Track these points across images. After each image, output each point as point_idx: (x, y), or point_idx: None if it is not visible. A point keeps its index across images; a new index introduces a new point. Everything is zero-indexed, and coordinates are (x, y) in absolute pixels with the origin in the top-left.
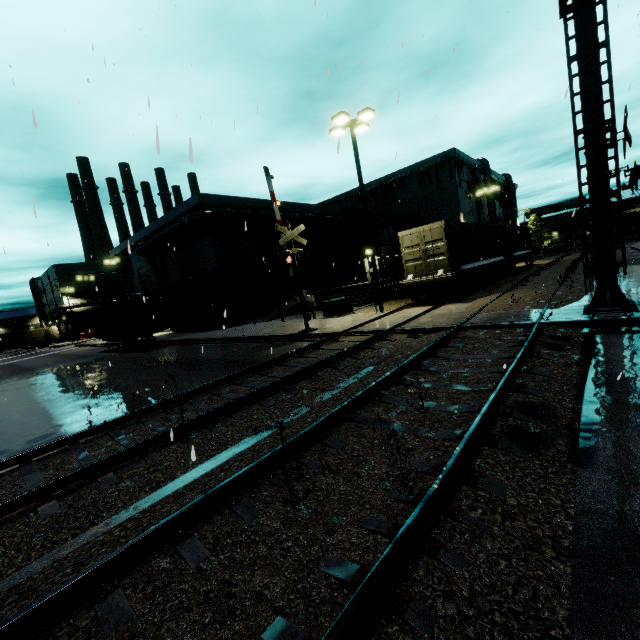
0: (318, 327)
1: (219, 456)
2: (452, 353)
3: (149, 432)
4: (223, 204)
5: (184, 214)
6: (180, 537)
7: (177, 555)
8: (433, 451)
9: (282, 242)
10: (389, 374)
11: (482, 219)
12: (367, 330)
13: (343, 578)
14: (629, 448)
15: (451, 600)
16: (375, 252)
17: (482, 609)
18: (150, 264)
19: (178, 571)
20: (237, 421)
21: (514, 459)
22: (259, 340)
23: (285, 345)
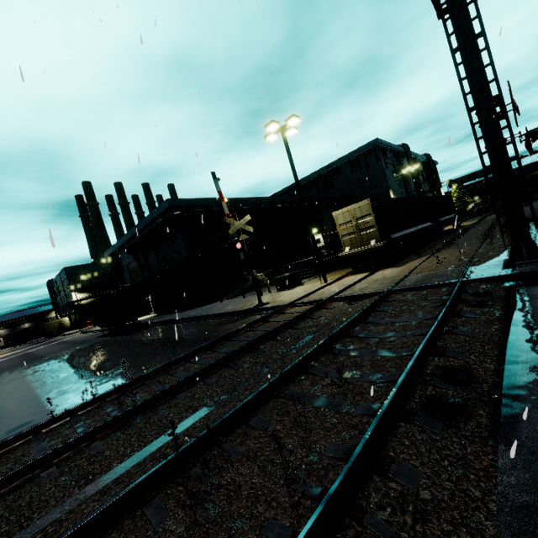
0: (270, 301)
1: (156, 442)
2: (381, 317)
3: (104, 417)
4: (188, 205)
5: (158, 217)
6: None
7: None
8: (350, 430)
9: (231, 232)
10: (319, 344)
11: (410, 193)
12: (310, 300)
13: None
14: None
15: None
16: (319, 230)
17: None
18: (135, 260)
19: None
20: (180, 402)
21: (431, 437)
22: (221, 316)
23: (241, 320)
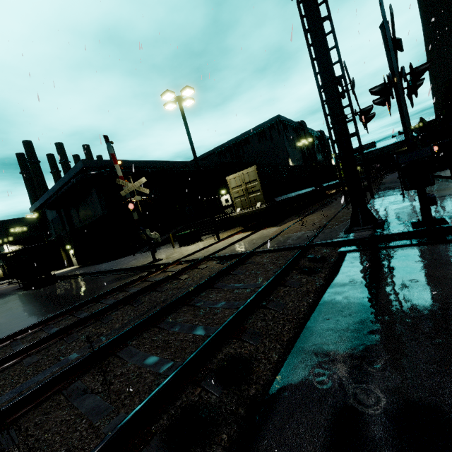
0: (166, 257)
1: None
2: (229, 282)
3: None
4: (104, 166)
5: (75, 176)
6: None
7: None
8: None
9: (124, 193)
10: (146, 318)
11: (306, 162)
12: (191, 259)
13: None
14: (290, 451)
15: None
16: (227, 192)
17: None
18: (59, 215)
19: None
20: None
21: None
22: (121, 272)
23: (133, 276)
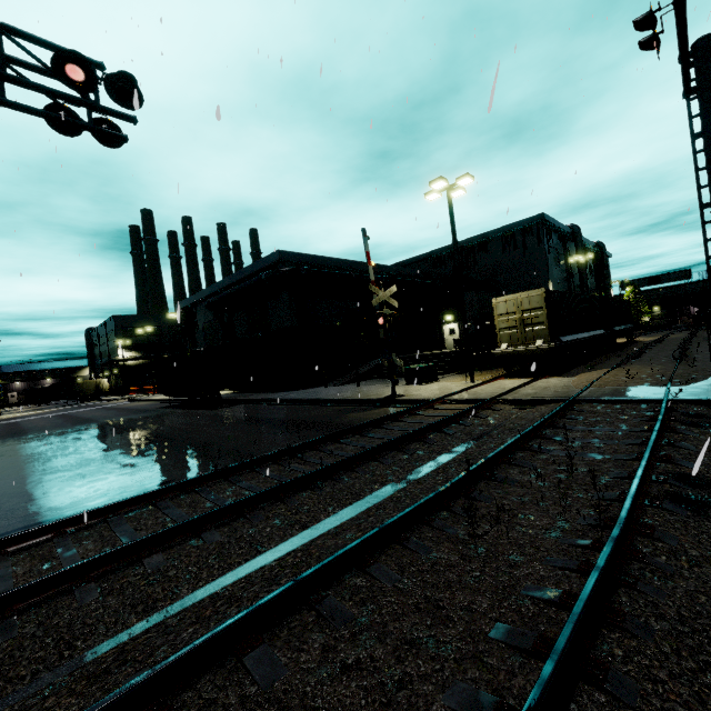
0: (404, 393)
1: (356, 504)
2: (573, 425)
3: (270, 480)
4: (301, 262)
5: (260, 270)
6: (367, 562)
7: (368, 576)
8: (592, 509)
9: (375, 303)
10: (515, 439)
11: (572, 289)
12: (465, 398)
13: (549, 598)
14: None
15: (663, 620)
16: (456, 318)
17: (695, 628)
18: (217, 319)
19: (377, 588)
20: (361, 475)
21: (683, 519)
22: (339, 403)
23: (372, 410)
